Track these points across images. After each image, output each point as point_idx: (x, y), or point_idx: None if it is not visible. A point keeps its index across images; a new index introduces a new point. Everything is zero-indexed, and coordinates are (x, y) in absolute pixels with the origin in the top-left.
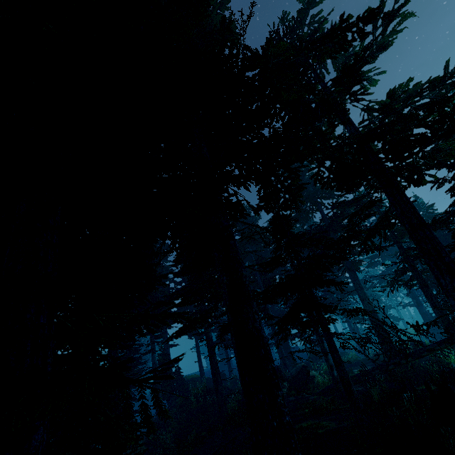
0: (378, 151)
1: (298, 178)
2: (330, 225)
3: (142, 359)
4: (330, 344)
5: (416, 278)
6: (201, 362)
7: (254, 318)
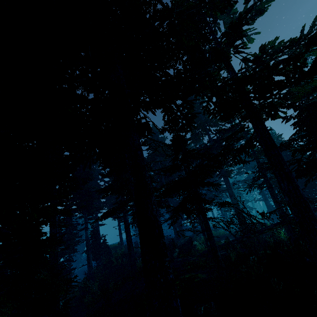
0: (249, 91)
1: (192, 109)
2: (214, 145)
3: (79, 234)
4: (206, 225)
5: (266, 182)
6: (121, 236)
7: (152, 207)
